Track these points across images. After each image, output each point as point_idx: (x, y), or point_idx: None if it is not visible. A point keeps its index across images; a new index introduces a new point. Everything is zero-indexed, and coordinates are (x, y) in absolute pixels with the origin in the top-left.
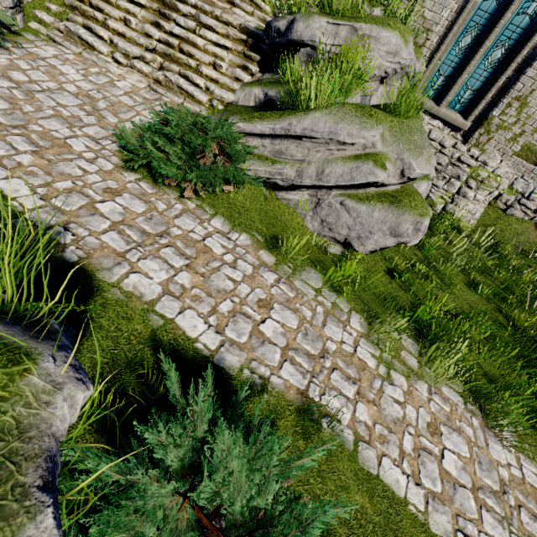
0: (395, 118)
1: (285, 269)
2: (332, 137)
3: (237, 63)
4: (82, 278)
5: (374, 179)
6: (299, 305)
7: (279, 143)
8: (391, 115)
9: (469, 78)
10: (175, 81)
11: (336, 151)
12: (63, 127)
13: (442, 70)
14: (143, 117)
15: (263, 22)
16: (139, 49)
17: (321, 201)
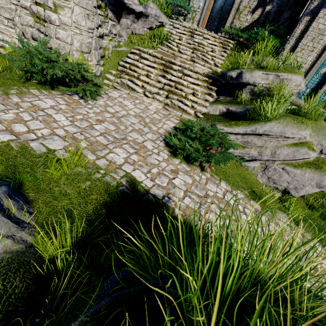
0: (313, 122)
1: (268, 212)
2: (282, 134)
3: (204, 92)
4: (189, 229)
5: (308, 156)
6: (287, 237)
7: (247, 137)
8: (305, 119)
9: None
10: (177, 104)
11: (282, 141)
12: (139, 135)
13: (309, 85)
14: (167, 125)
15: (209, 69)
16: (156, 89)
17: (268, 167)
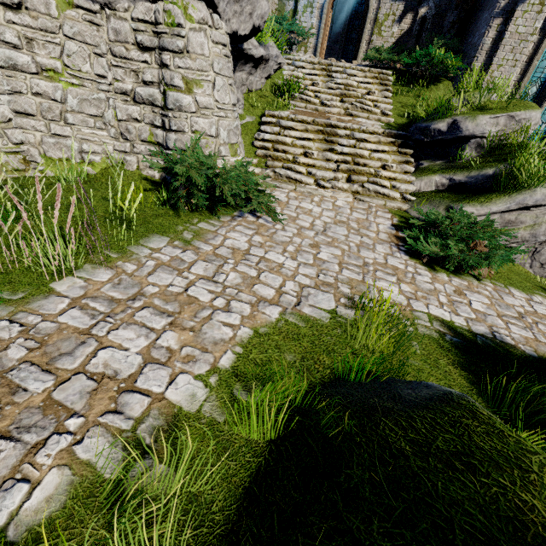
0: None
1: None
2: None
3: (398, 160)
4: None
5: None
6: None
7: (508, 215)
8: None
9: (541, 115)
10: (373, 189)
11: None
12: (372, 253)
13: None
14: (382, 225)
15: (378, 121)
16: (331, 172)
17: (539, 249)
